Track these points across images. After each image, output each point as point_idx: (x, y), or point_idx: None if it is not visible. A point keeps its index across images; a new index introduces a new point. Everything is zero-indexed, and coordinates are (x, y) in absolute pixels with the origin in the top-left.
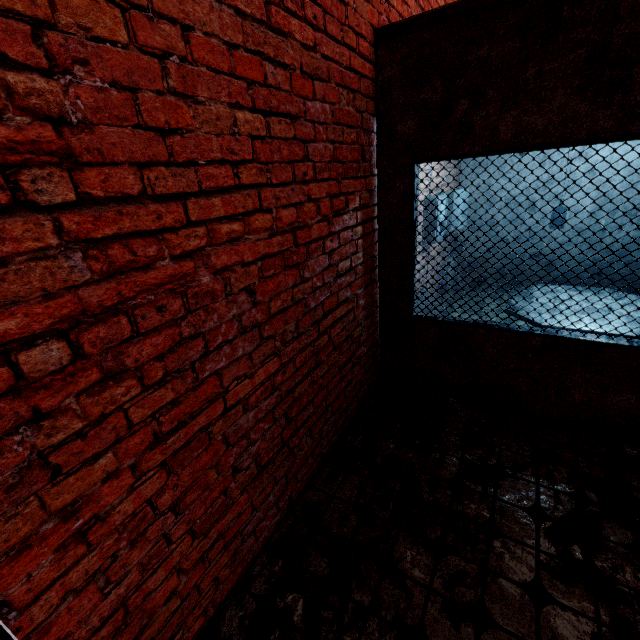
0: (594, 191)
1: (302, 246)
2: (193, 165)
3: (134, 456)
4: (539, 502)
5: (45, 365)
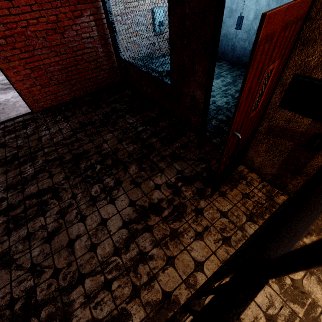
0: (255, 7)
1: (61, 27)
2: (19, 7)
3: (23, 64)
4: (116, 107)
5: (3, 43)
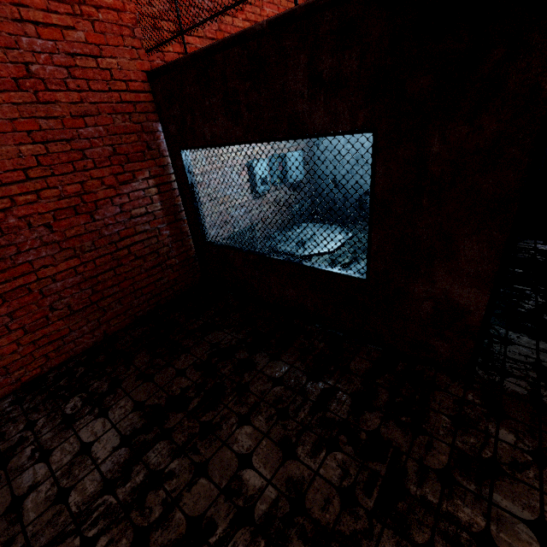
0: None
1: (91, 203)
2: None
3: None
4: (221, 341)
5: None
